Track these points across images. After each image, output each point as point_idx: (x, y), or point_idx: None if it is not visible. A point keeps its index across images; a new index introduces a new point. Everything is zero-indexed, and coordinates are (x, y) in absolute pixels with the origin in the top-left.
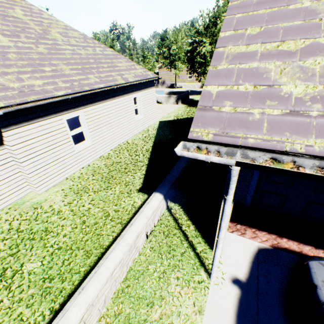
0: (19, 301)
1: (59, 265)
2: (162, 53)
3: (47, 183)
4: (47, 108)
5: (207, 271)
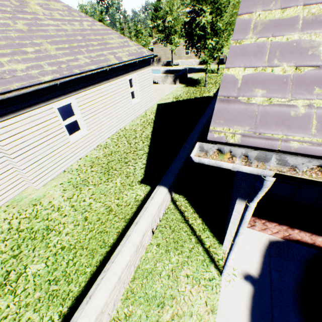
0: (26, 306)
1: (64, 266)
2: (157, 26)
3: (44, 177)
4: (34, 96)
5: (218, 267)
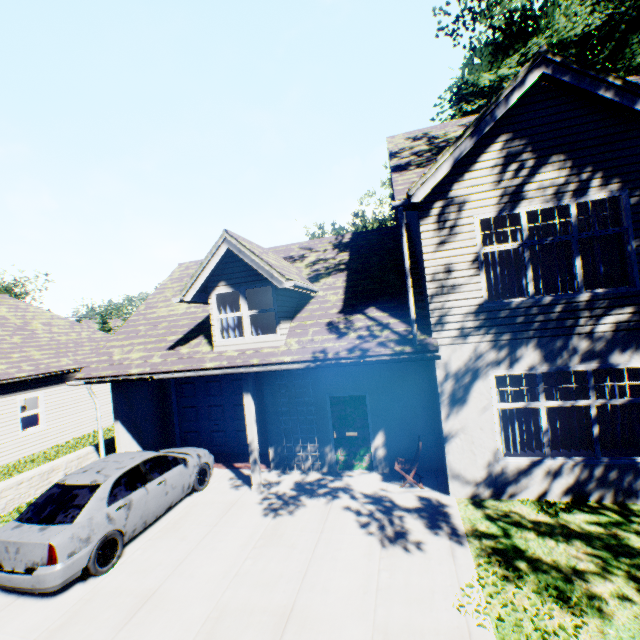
0: None
1: None
2: None
3: None
4: (4, 388)
5: None
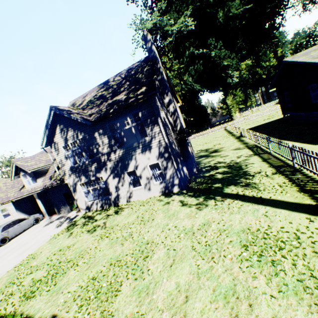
0: None
1: None
2: None
3: None
4: None
5: None
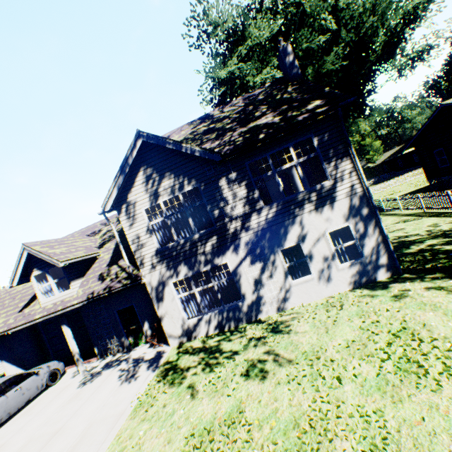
0: None
1: None
2: None
3: None
4: None
5: None
